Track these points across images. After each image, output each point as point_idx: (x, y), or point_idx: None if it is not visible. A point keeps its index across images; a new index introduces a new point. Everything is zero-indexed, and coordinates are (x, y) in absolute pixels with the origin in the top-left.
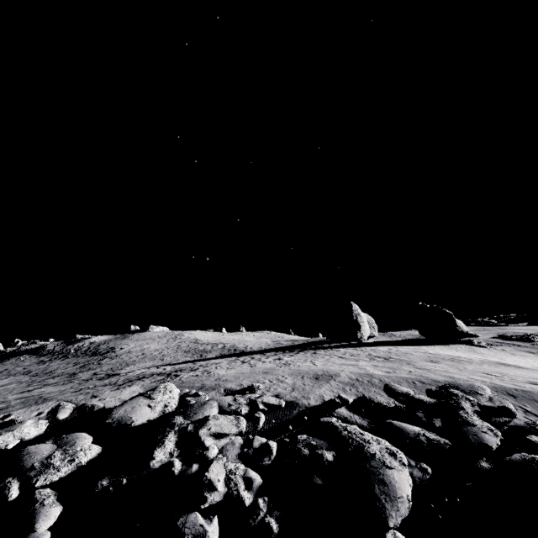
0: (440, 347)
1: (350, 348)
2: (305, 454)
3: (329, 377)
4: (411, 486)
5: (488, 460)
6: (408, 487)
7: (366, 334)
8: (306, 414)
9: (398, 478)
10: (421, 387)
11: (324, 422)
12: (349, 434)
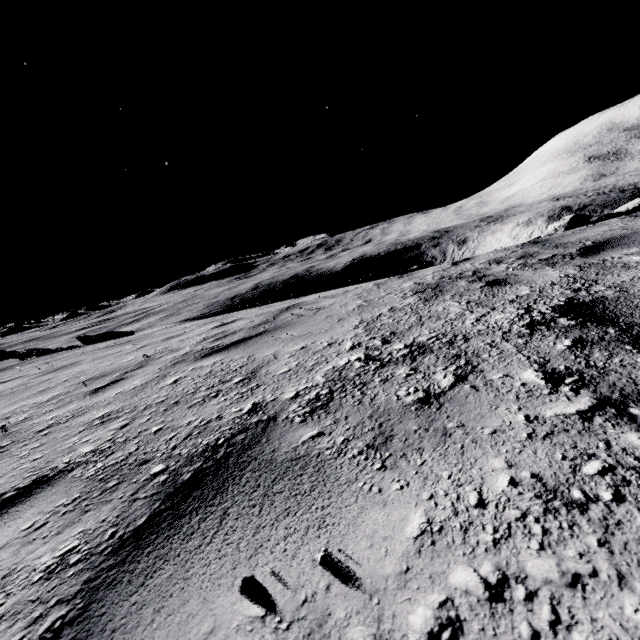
0: None
1: None
2: None
3: None
4: None
5: None
6: None
7: None
8: None
9: None
10: None
11: None
12: None
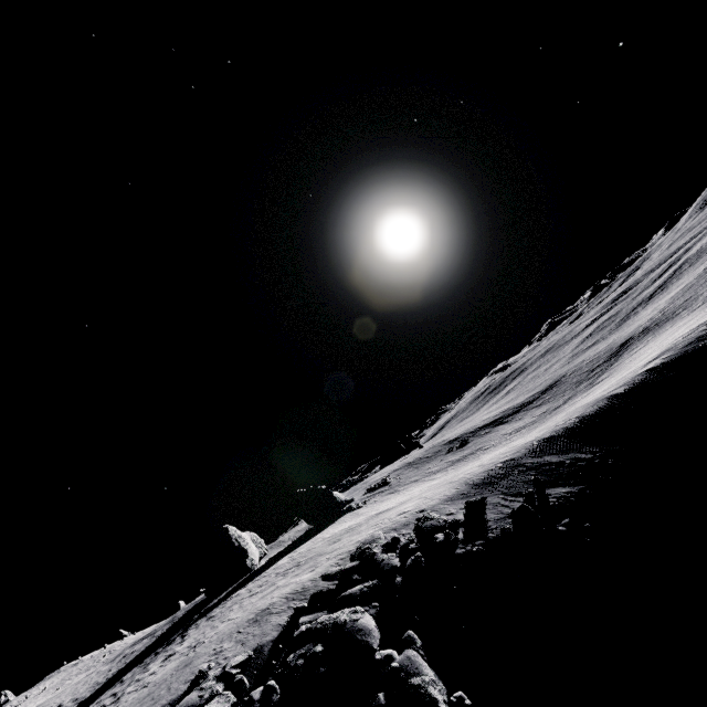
0: (332, 527)
1: (249, 583)
2: (302, 663)
3: (266, 611)
4: (374, 620)
5: (400, 575)
6: (373, 621)
7: (256, 556)
8: (277, 645)
9: (366, 621)
10: (344, 563)
11: (298, 634)
12: (322, 623)
